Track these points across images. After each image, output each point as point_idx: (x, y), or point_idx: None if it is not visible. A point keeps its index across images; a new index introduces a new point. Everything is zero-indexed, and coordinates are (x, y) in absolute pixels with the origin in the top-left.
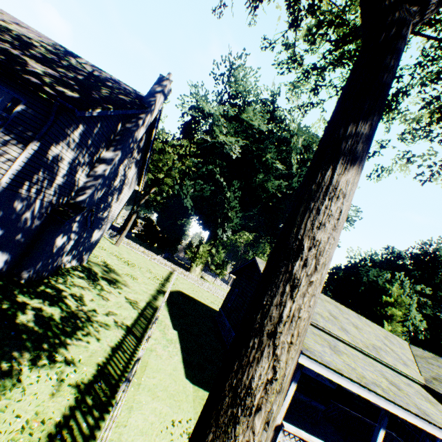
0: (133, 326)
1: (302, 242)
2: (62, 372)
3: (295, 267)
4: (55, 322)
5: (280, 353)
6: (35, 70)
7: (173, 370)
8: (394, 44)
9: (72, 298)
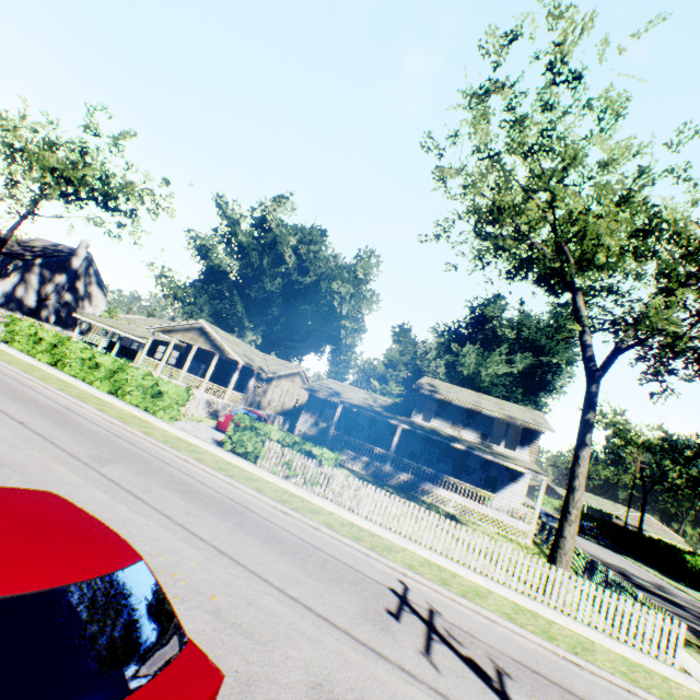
0: None
1: None
2: None
3: None
4: None
5: None
6: (26, 255)
7: None
8: (6, 235)
9: None
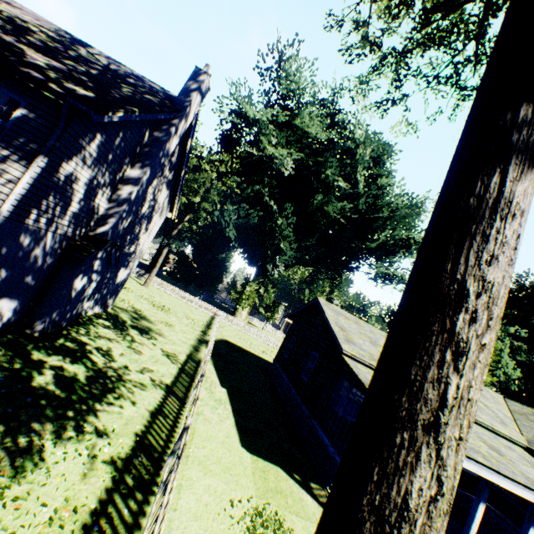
0: (174, 384)
1: (465, 285)
2: (93, 446)
3: (458, 323)
4: (80, 384)
5: (445, 455)
6: (36, 62)
7: (226, 437)
8: None
9: (98, 353)
